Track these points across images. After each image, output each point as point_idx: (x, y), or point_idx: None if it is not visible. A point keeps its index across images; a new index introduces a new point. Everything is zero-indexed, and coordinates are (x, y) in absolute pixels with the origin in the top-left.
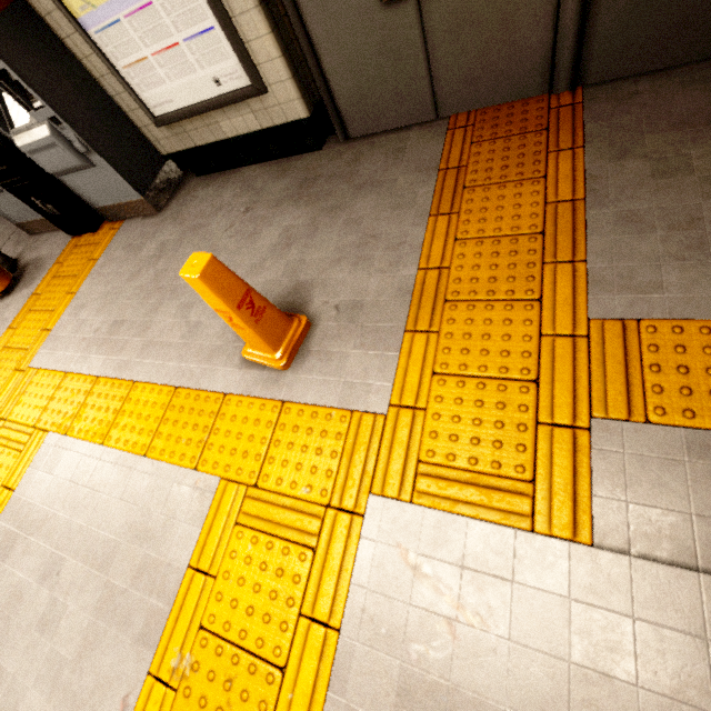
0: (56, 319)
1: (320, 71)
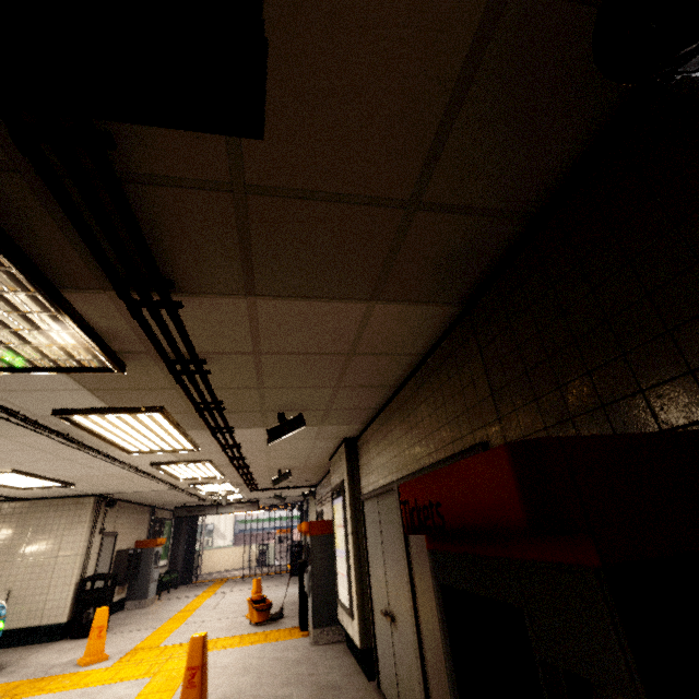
0: (233, 647)
1: (373, 629)
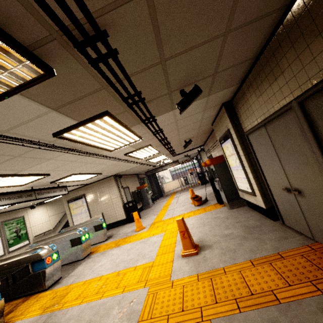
0: (192, 216)
1: (273, 198)
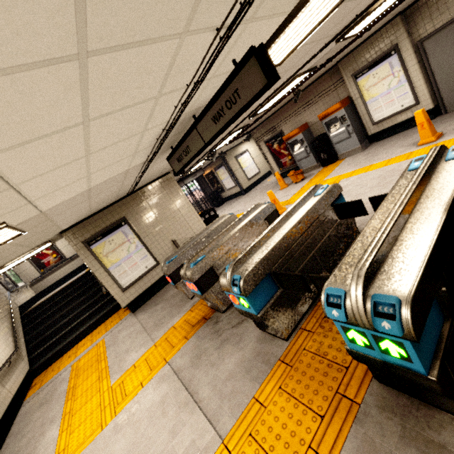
0: (328, 174)
1: (439, 95)
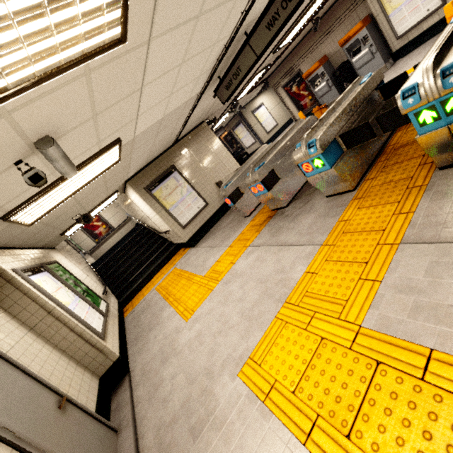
0: None
1: None
